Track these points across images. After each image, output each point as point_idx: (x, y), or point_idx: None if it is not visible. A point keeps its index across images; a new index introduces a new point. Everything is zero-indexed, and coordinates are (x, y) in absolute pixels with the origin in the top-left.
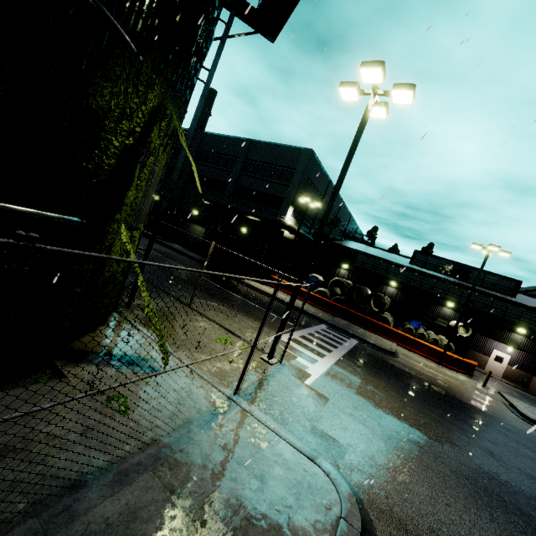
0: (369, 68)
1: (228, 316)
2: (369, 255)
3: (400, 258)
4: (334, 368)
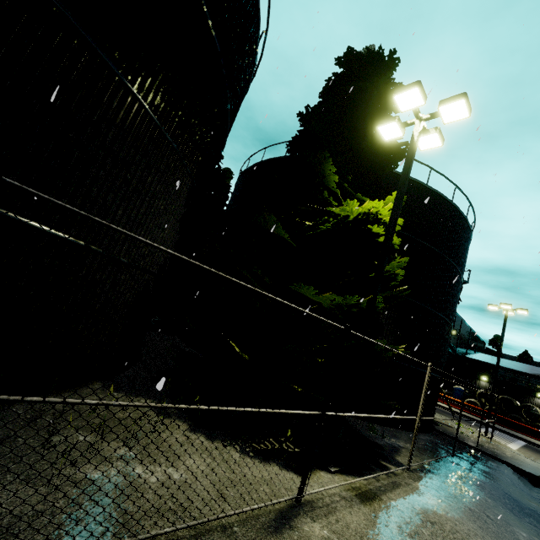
0: (504, 305)
1: (439, 414)
2: (506, 369)
3: (538, 369)
4: (521, 449)
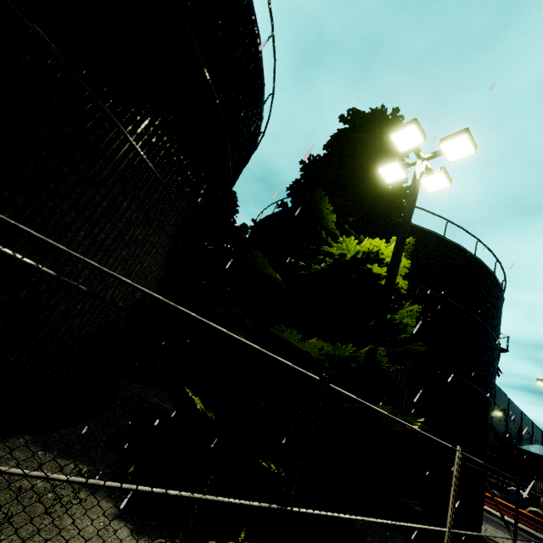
0: None
1: (491, 527)
2: None
3: None
4: None
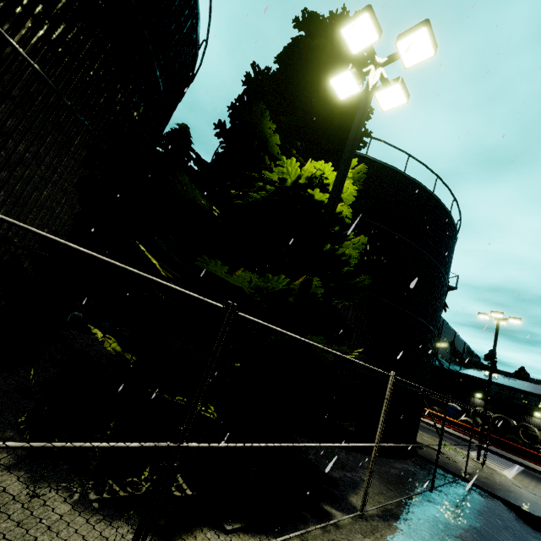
0: (496, 314)
1: (428, 435)
2: (501, 385)
3: (535, 386)
4: (518, 476)
